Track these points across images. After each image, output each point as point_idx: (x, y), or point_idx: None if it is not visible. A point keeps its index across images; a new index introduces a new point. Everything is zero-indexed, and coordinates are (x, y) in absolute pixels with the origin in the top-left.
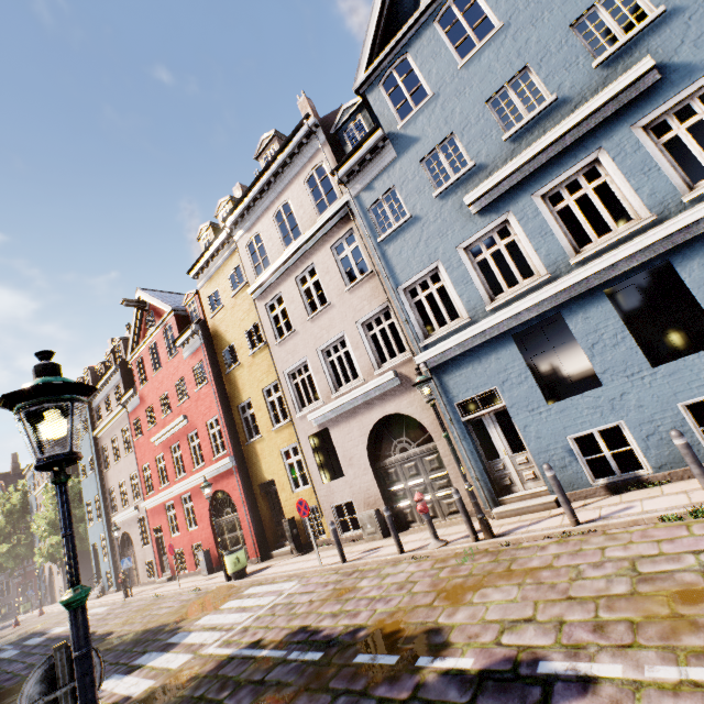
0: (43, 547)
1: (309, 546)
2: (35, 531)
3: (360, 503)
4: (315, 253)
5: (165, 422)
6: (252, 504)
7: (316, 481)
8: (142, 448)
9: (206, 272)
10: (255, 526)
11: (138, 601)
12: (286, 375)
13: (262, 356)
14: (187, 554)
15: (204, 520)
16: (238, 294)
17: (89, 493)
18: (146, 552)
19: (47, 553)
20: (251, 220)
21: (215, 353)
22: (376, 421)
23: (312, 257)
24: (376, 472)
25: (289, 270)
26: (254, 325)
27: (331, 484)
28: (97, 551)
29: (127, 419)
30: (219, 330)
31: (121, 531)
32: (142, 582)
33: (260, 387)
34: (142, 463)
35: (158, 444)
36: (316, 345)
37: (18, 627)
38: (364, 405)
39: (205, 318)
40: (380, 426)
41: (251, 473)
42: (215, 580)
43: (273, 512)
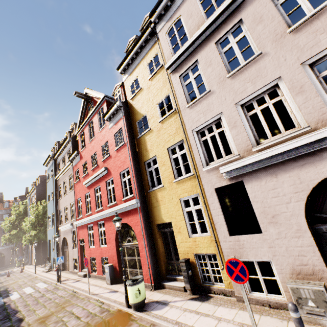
0: (27, 236)
1: (203, 289)
2: (23, 227)
3: (284, 267)
4: (244, 9)
5: (93, 172)
6: (150, 239)
7: (220, 232)
8: (78, 188)
9: (130, 67)
10: (151, 257)
11: (62, 289)
12: (194, 133)
13: (170, 121)
14: (97, 263)
15: (111, 242)
16: (153, 76)
17: (50, 211)
18: (74, 253)
19: (28, 239)
20: (173, 9)
21: (130, 124)
22: (325, 176)
23: (240, 14)
24: (313, 236)
25: (209, 36)
26: (165, 97)
27: (241, 238)
28: (50, 244)
29: (72, 170)
30: (135, 107)
31: (63, 236)
32: (70, 270)
33: (165, 146)
34: (77, 197)
35: (87, 186)
36: (235, 100)
37: (7, 278)
38: (306, 157)
39: (126, 100)
40: (322, 183)
41: (150, 214)
42: (115, 296)
43: (165, 247)
